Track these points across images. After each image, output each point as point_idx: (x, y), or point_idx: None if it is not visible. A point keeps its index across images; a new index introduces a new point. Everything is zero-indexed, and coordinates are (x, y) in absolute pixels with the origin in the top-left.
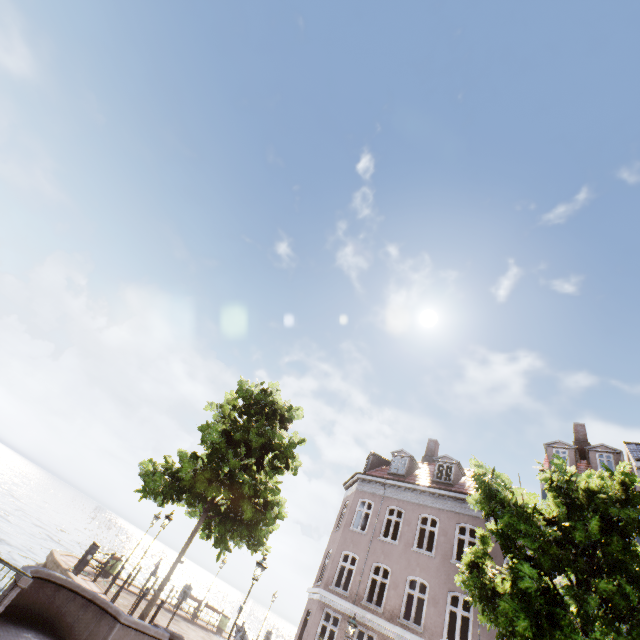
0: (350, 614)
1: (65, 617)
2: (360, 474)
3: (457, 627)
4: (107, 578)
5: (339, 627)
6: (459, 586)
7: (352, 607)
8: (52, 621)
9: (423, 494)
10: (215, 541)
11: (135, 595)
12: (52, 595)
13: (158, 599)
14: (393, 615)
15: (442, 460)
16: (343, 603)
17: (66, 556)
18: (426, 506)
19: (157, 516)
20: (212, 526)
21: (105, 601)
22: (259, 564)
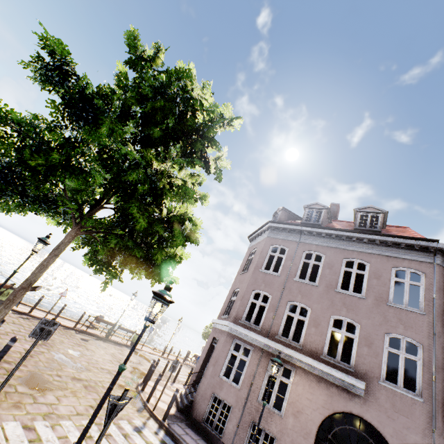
0: (263, 347)
1: None
2: (272, 223)
3: (400, 370)
4: None
5: (250, 358)
6: (401, 329)
7: (266, 341)
8: None
9: (347, 240)
10: (96, 266)
11: (39, 320)
12: None
13: (72, 322)
14: (315, 352)
15: (366, 210)
16: (256, 337)
17: None
18: (352, 251)
19: None
20: (89, 245)
21: None
22: (157, 296)
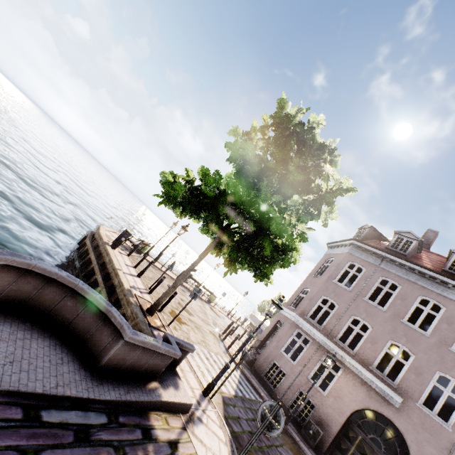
0: (321, 343)
1: (61, 312)
2: (355, 241)
3: (439, 402)
4: (139, 254)
5: (308, 347)
6: (454, 373)
7: (325, 339)
8: (45, 312)
9: (430, 279)
10: (224, 261)
11: (158, 269)
12: (40, 286)
13: (173, 274)
14: (365, 362)
15: None
16: (316, 333)
17: (111, 232)
18: (431, 291)
19: (175, 224)
20: (224, 249)
21: (108, 308)
22: (275, 304)
